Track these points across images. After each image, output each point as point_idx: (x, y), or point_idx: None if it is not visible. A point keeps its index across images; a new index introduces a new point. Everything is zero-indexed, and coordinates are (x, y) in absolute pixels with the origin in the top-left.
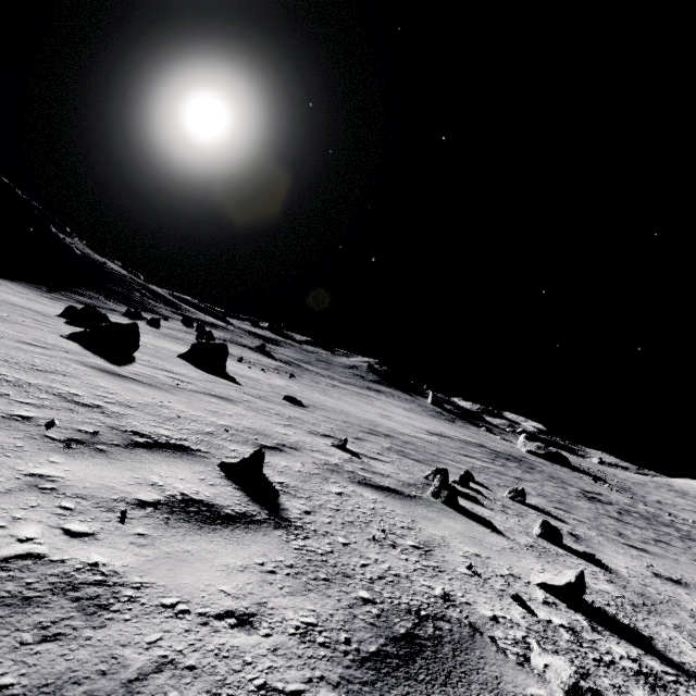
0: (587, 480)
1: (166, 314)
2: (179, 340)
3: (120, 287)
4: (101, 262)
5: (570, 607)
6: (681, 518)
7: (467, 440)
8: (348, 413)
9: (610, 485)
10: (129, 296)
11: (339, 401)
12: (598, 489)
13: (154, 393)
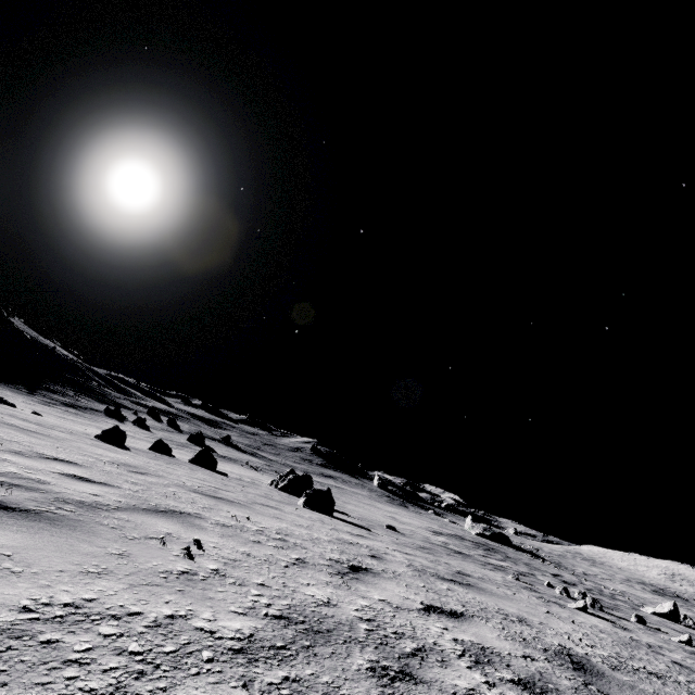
0: (536, 560)
1: (130, 406)
2: (191, 449)
3: (77, 376)
4: (50, 346)
5: (692, 647)
6: (611, 589)
7: (450, 534)
8: (398, 527)
9: (547, 561)
10: (90, 387)
11: (361, 508)
12: (553, 570)
13: (452, 561)
